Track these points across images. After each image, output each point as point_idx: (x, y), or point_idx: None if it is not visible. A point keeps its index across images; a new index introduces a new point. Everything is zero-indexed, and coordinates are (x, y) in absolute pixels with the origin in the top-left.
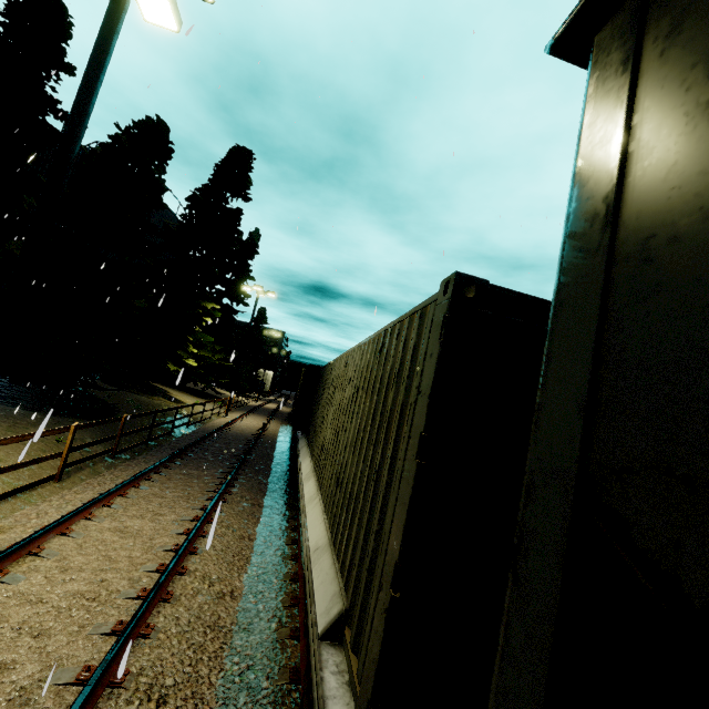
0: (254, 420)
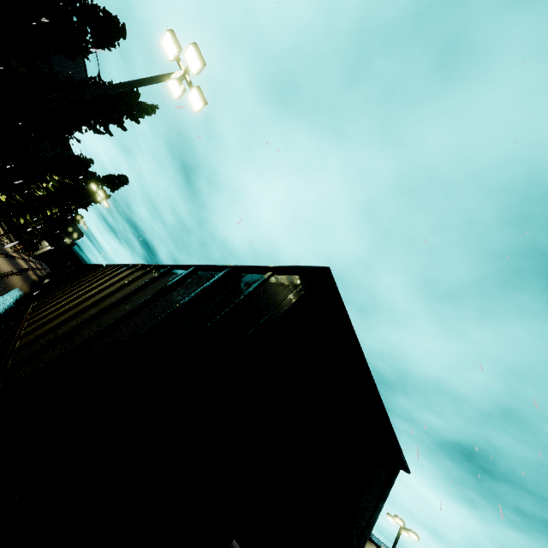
0: (24, 263)
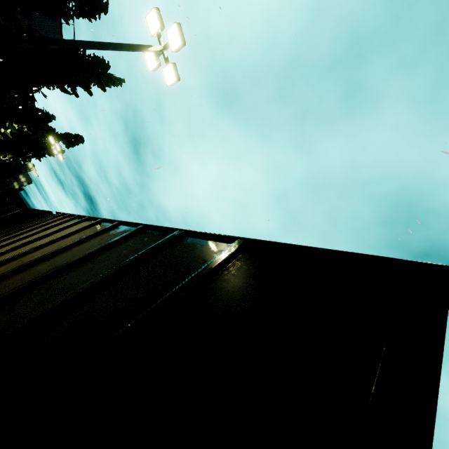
0: None
